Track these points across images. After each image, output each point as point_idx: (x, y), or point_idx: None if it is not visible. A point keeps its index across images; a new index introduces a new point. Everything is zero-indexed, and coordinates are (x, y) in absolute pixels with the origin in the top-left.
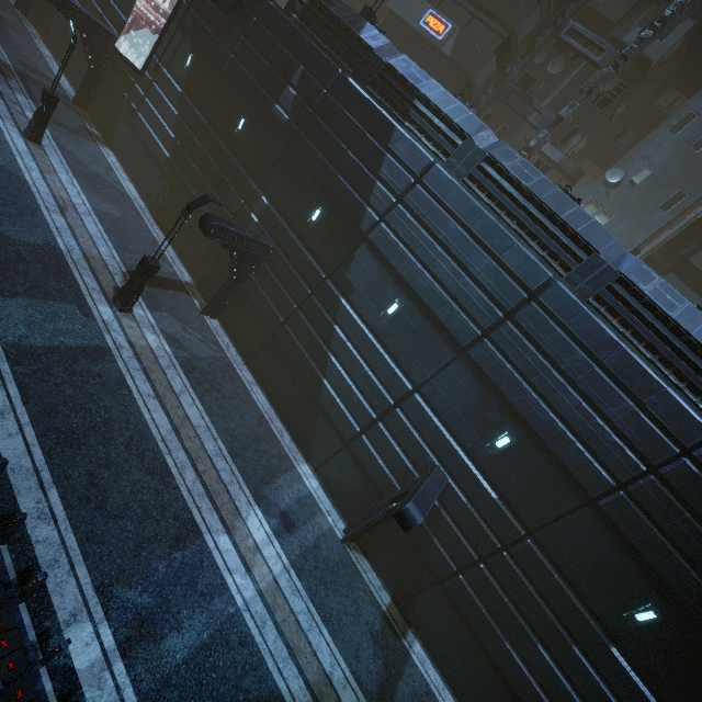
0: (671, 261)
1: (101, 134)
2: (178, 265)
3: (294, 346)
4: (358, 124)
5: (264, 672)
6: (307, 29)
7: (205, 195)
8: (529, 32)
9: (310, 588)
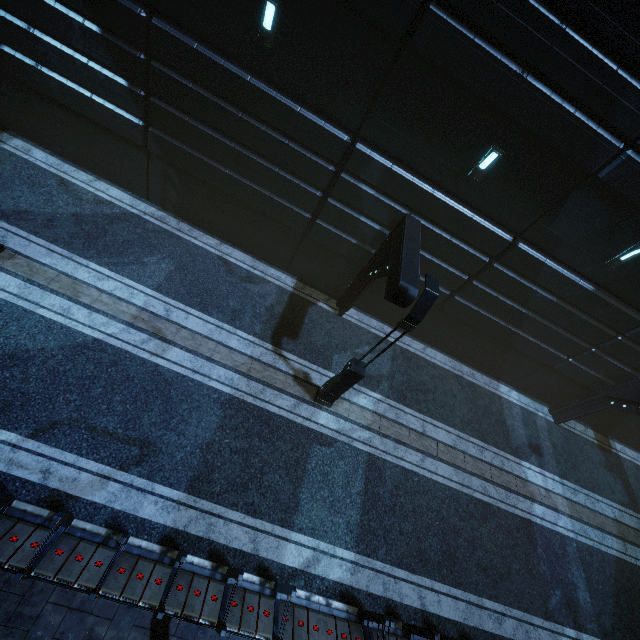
0: None
1: None
2: (267, 272)
3: (473, 313)
4: None
5: (606, 556)
6: None
7: (426, 292)
8: None
9: (575, 479)
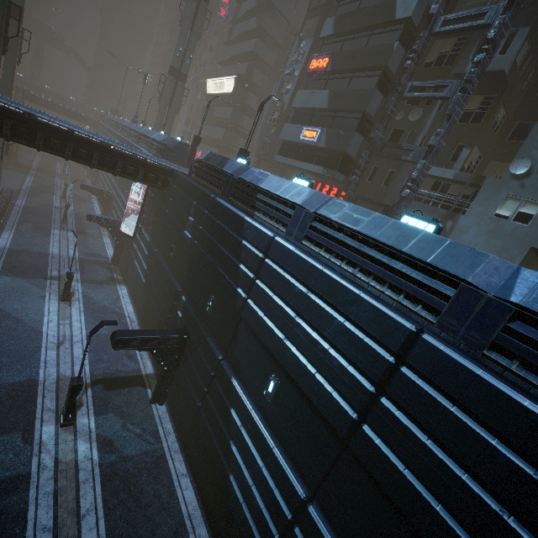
0: None
1: (123, 277)
2: (144, 360)
3: (207, 432)
4: (224, 226)
5: None
6: (198, 179)
7: (101, 322)
8: (378, 106)
9: None
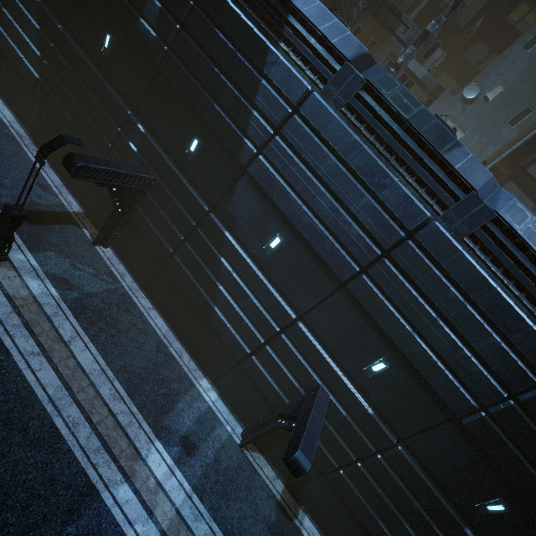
0: (510, 169)
1: None
2: (64, 195)
3: (184, 275)
4: (229, 44)
5: None
6: None
7: (60, 136)
8: None
9: (212, 506)
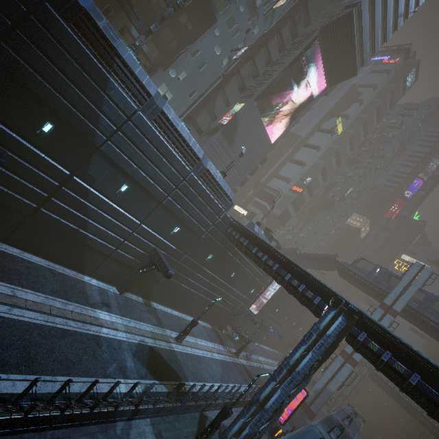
0: (188, 115)
1: None
2: None
3: (55, 220)
4: (75, 63)
5: (145, 346)
6: None
7: None
8: None
9: (130, 317)
